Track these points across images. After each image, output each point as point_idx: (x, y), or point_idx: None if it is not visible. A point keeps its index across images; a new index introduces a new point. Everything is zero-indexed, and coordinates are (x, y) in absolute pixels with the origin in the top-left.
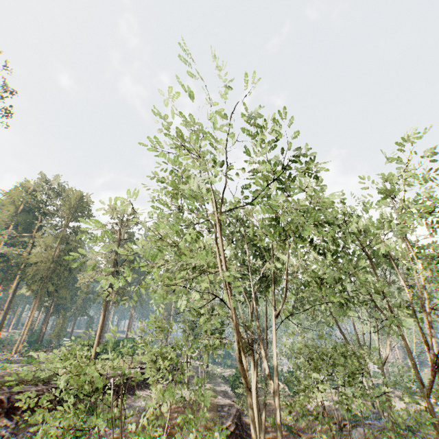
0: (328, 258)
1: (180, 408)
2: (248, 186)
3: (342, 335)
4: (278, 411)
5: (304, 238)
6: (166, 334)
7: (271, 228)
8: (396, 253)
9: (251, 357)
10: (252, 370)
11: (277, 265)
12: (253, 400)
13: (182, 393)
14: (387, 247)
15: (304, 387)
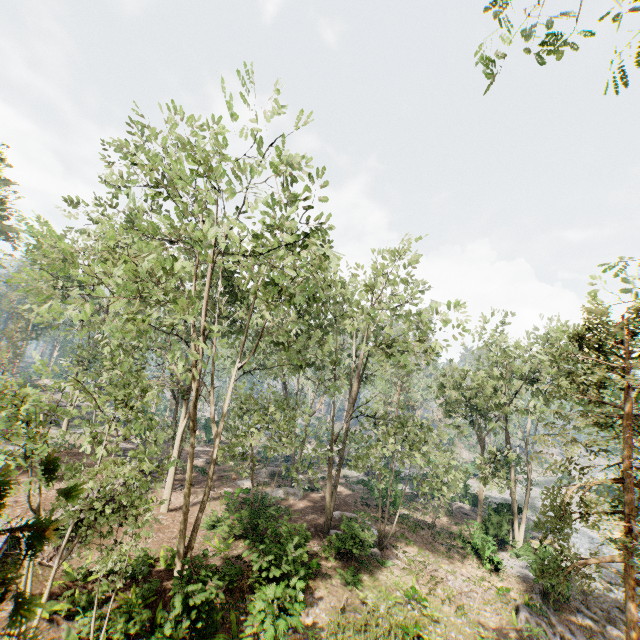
0: (304, 320)
1: (60, 453)
2: (261, 238)
3: (285, 389)
4: (217, 450)
5: (293, 303)
6: (19, 355)
7: (268, 286)
8: (360, 325)
9: (185, 401)
10: (183, 415)
11: (259, 322)
12: (176, 444)
13: (57, 437)
14: (355, 327)
15: (244, 432)
